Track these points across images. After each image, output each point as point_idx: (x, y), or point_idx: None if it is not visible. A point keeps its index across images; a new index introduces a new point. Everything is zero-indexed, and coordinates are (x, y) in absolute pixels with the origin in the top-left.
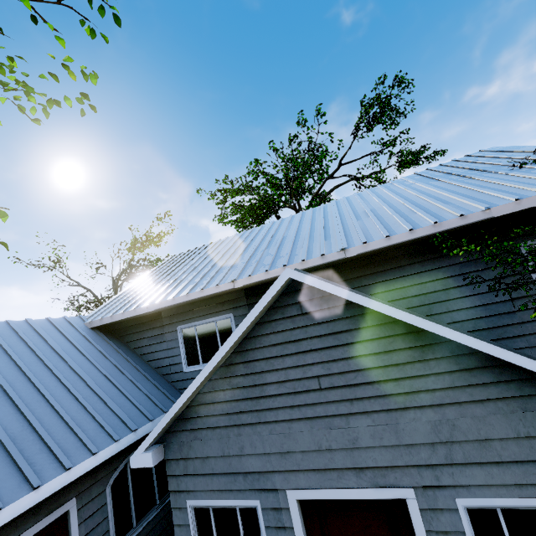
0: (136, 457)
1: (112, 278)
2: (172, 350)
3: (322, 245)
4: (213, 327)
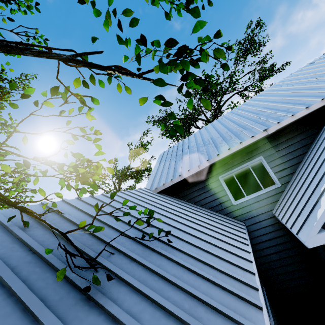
0: (311, 239)
1: (113, 182)
2: (218, 193)
3: (324, 90)
4: (247, 170)
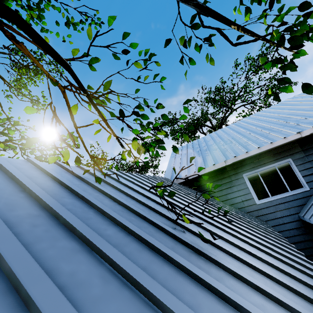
0: None
1: None
2: (241, 191)
3: None
4: (274, 171)
